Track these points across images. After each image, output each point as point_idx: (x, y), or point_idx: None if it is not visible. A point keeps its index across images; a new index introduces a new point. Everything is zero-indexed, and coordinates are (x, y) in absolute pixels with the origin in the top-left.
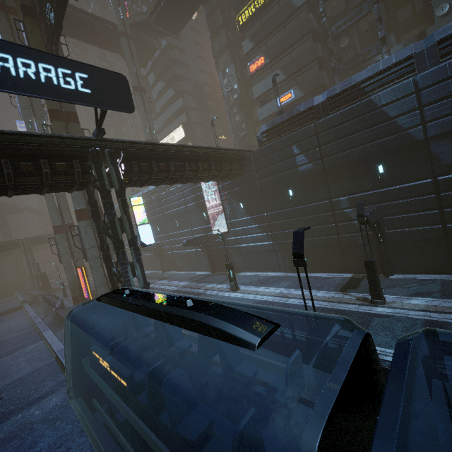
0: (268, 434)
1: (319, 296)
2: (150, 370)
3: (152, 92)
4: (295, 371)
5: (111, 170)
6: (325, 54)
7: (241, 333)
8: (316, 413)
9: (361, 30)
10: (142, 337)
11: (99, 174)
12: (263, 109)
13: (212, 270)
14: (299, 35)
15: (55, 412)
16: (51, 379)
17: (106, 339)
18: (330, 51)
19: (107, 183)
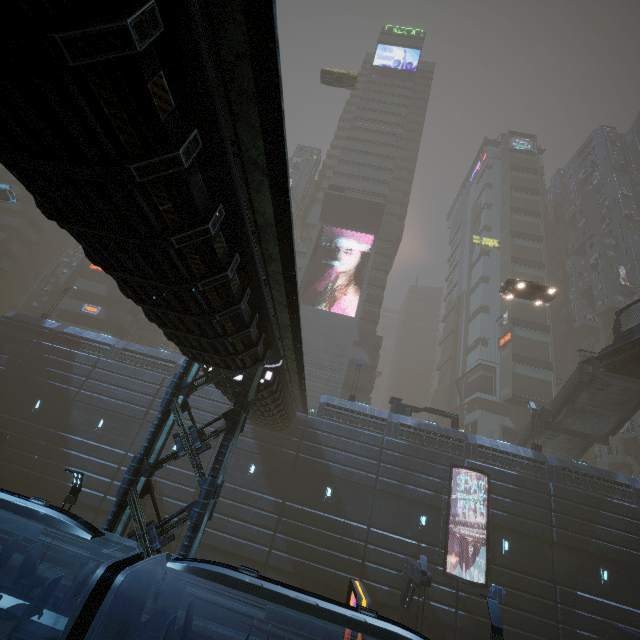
0: None
1: None
2: None
3: None
4: None
5: None
6: None
7: None
8: None
9: None
10: None
11: None
12: (70, 301)
13: None
14: None
15: None
16: None
17: None
18: None
19: None
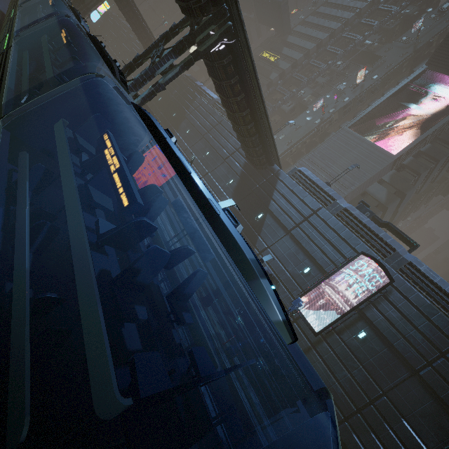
0: None
1: None
2: None
3: None
4: None
5: None
6: None
7: None
8: None
9: (272, 118)
10: None
11: None
12: None
13: None
14: None
15: None
16: None
17: None
18: None
19: None
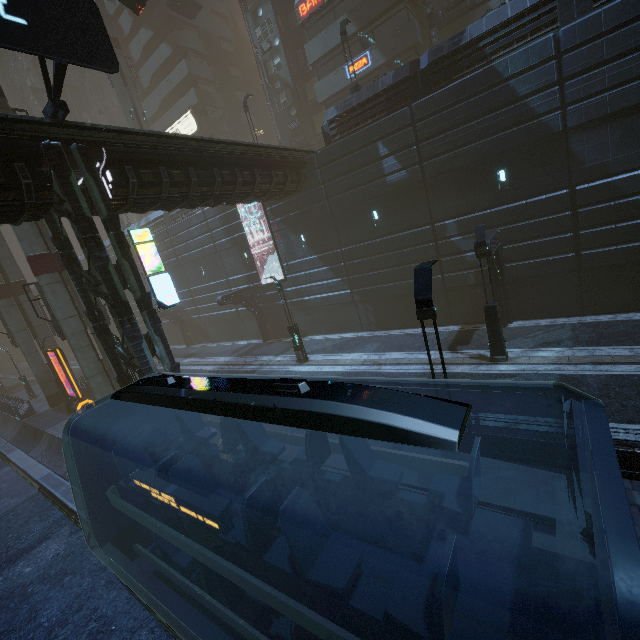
0: (437, 556)
1: (422, 359)
2: (247, 497)
3: (130, 49)
4: (476, 467)
5: (88, 182)
6: None
7: (423, 426)
8: (614, 538)
9: None
10: (197, 445)
11: (68, 190)
12: (324, 83)
13: (264, 338)
14: None
15: (59, 565)
16: (40, 520)
17: (140, 456)
18: None
19: (85, 206)
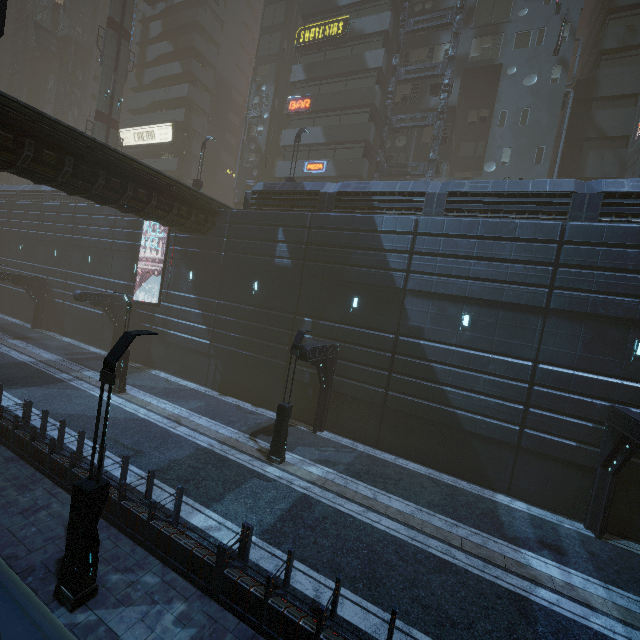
0: None
1: (219, 434)
2: None
3: (148, 49)
4: None
5: None
6: (378, 143)
7: None
8: None
9: (423, 140)
10: None
11: None
12: (286, 165)
13: None
14: (357, 101)
15: None
16: None
17: None
18: (382, 142)
19: None
